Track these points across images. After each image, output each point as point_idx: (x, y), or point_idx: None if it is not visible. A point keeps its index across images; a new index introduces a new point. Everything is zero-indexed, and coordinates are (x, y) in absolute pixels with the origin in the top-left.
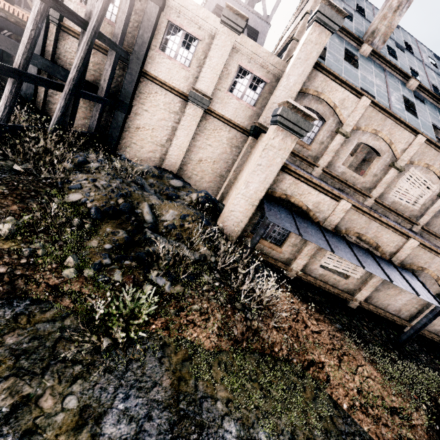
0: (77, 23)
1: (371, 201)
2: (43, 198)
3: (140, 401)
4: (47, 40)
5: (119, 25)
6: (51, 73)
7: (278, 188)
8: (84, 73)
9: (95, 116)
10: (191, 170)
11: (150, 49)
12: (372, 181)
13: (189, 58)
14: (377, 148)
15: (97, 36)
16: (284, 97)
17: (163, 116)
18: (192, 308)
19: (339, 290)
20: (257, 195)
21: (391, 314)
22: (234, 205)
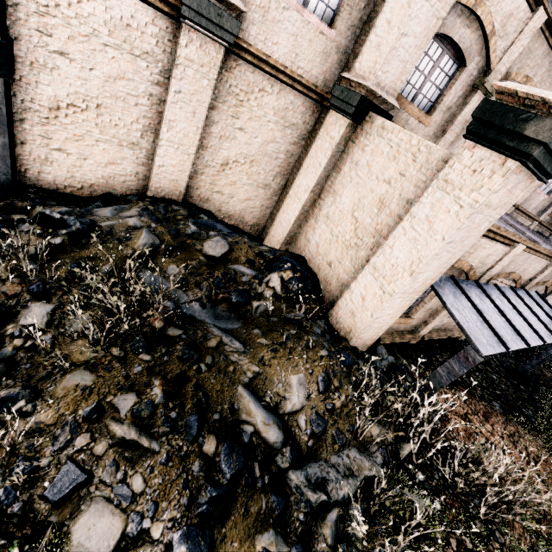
0: None
1: None
2: None
3: None
4: None
5: None
6: None
7: None
8: None
9: None
10: (209, 186)
11: None
12: None
13: None
14: None
15: None
16: (425, 19)
17: (119, 68)
18: None
19: (458, 331)
20: (424, 286)
21: None
22: (382, 311)
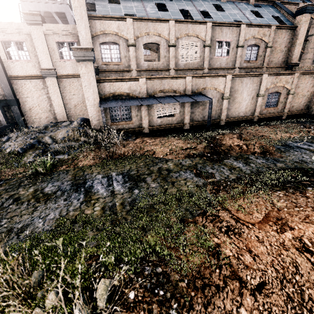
0: None
1: (173, 71)
2: None
3: (58, 182)
4: None
5: None
6: None
7: (105, 92)
8: None
9: (1, 115)
10: (75, 114)
11: (3, 63)
12: (166, 61)
13: (27, 54)
14: (155, 42)
15: None
16: (87, 45)
17: (38, 94)
18: (79, 157)
19: (175, 124)
20: (96, 101)
21: None
22: (90, 113)
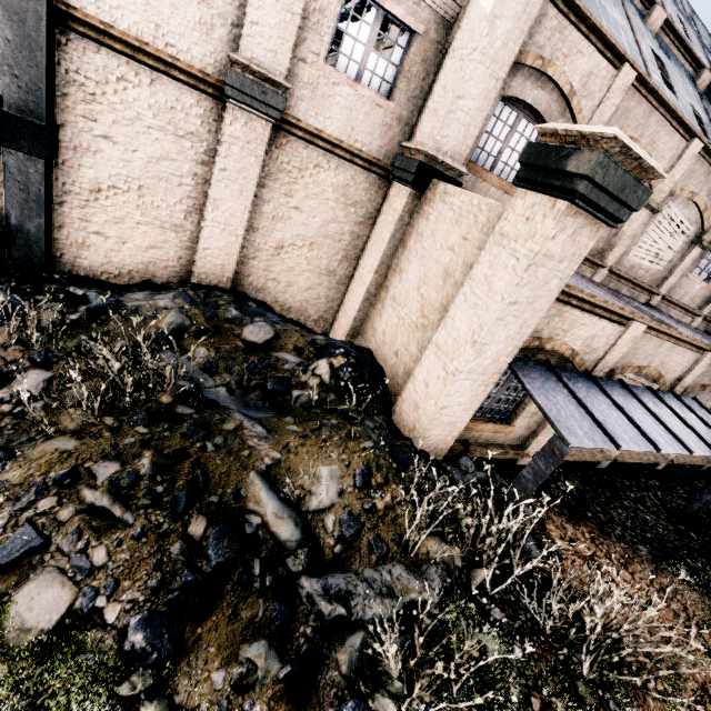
0: None
1: (604, 273)
2: None
3: None
4: None
5: None
6: None
7: None
8: None
9: None
10: (262, 273)
11: None
12: (608, 238)
13: None
14: None
15: None
16: (482, 81)
17: (162, 149)
18: None
19: (591, 453)
20: (498, 365)
21: (648, 456)
22: (448, 397)
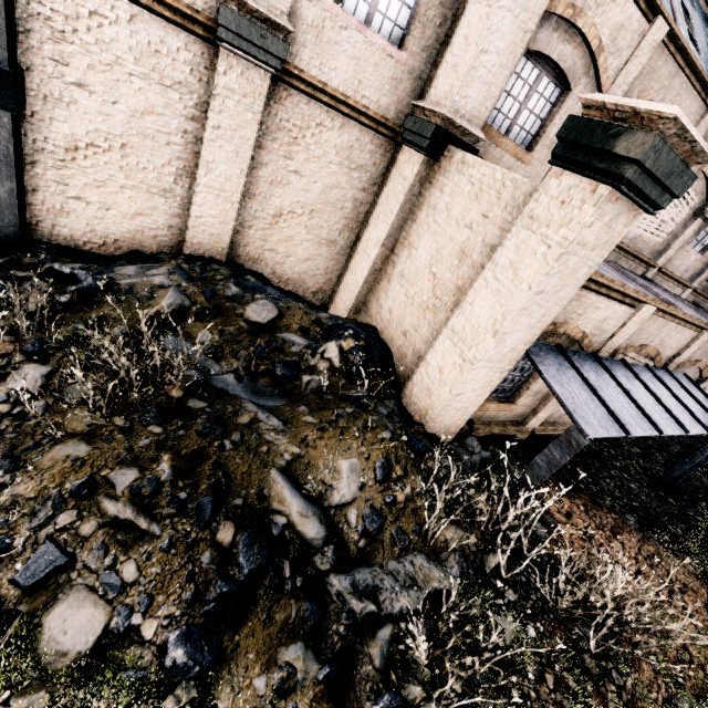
0: None
1: None
2: None
3: None
4: None
5: None
6: None
7: None
8: None
9: None
10: (259, 243)
11: None
12: None
13: None
14: None
15: None
16: (509, 33)
17: (147, 101)
18: None
19: None
20: (516, 352)
21: None
22: (464, 385)
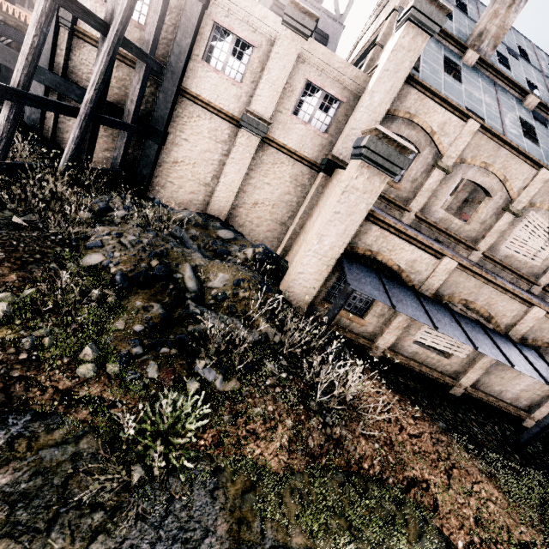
0: (95, 26)
1: (478, 255)
2: (52, 262)
3: None
4: (57, 50)
5: (151, 29)
6: (62, 92)
7: (361, 242)
8: (104, 93)
9: (120, 148)
10: (244, 216)
11: (190, 60)
12: (479, 230)
13: (241, 70)
14: (487, 187)
15: (122, 43)
16: (367, 122)
17: (208, 147)
18: (252, 412)
19: (439, 373)
20: (334, 252)
21: (506, 403)
22: (303, 266)
